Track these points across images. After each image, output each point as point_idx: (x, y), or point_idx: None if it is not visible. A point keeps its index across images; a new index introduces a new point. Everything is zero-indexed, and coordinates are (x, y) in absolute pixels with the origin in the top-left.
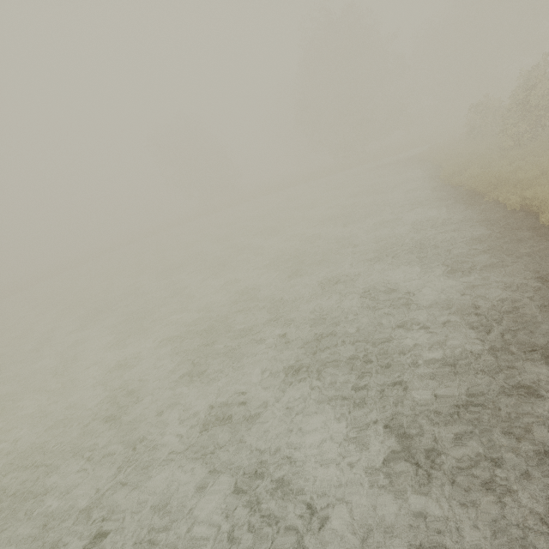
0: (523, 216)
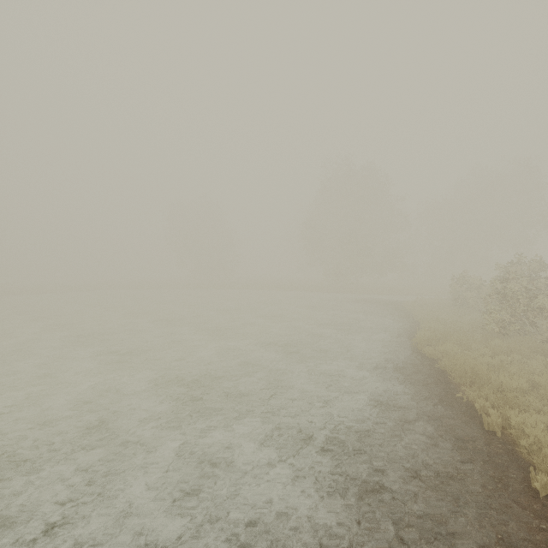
0: (506, 454)
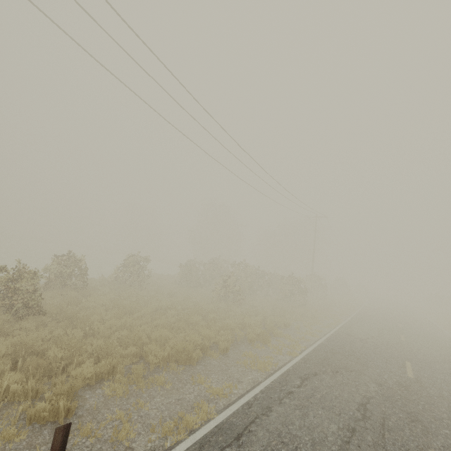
0: None
